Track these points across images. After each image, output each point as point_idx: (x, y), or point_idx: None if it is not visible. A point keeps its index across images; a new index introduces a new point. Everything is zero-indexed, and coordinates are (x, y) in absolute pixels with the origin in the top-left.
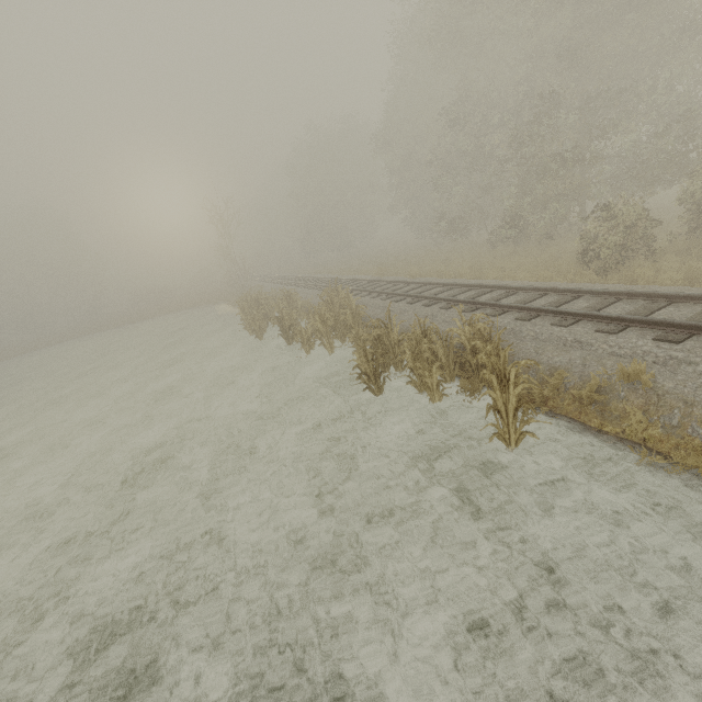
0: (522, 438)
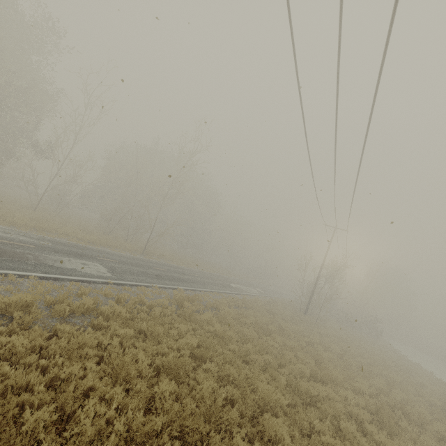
0: None
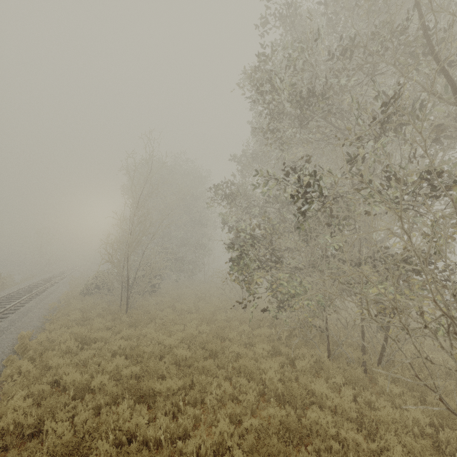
0: None
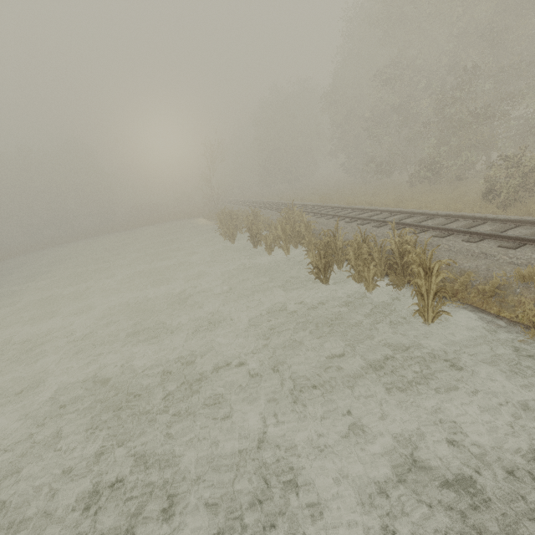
0: (438, 315)
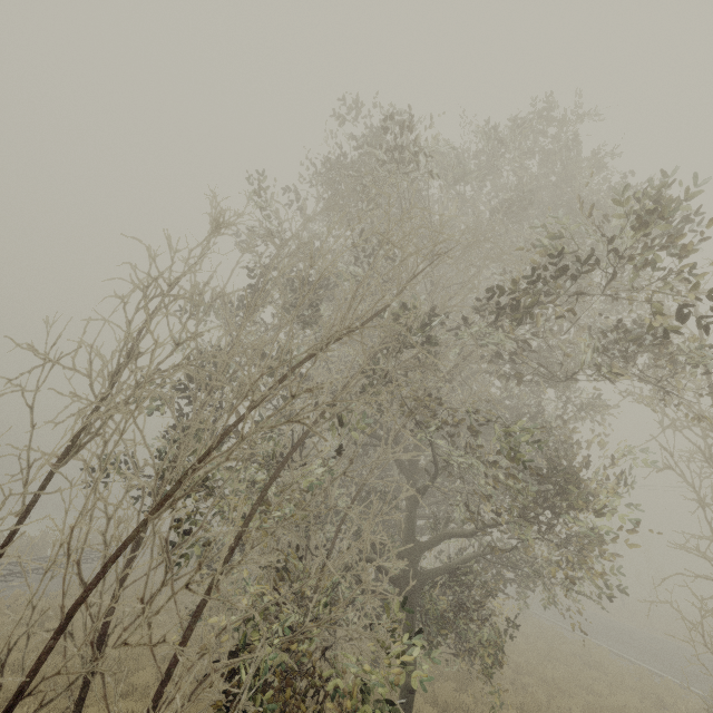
0: None
